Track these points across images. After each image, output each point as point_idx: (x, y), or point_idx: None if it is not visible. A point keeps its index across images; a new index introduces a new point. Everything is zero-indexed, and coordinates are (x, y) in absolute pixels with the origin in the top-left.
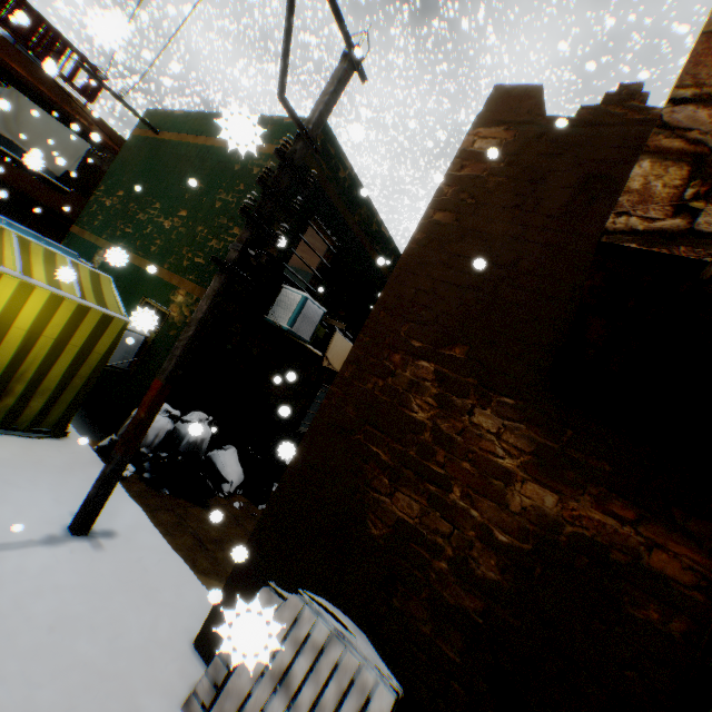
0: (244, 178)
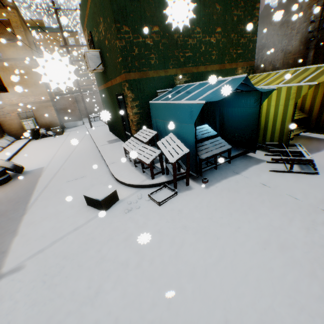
0: None
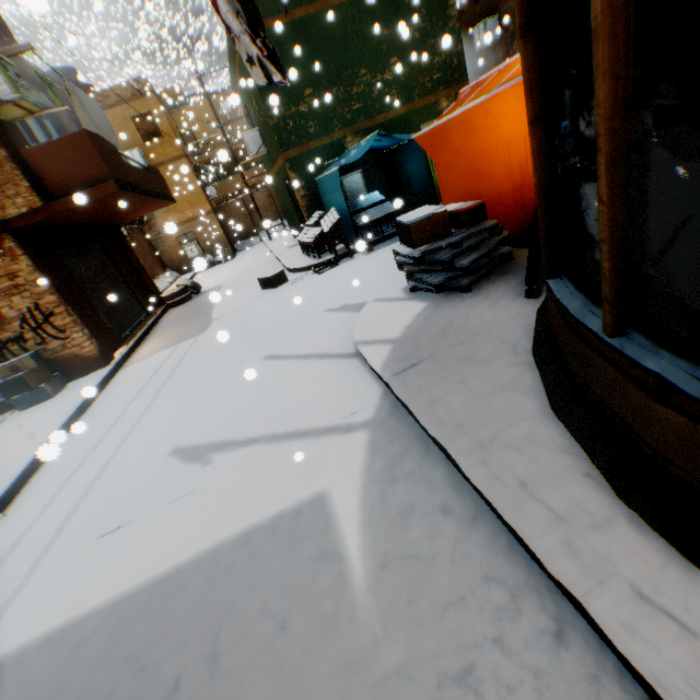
0: (420, 7)
